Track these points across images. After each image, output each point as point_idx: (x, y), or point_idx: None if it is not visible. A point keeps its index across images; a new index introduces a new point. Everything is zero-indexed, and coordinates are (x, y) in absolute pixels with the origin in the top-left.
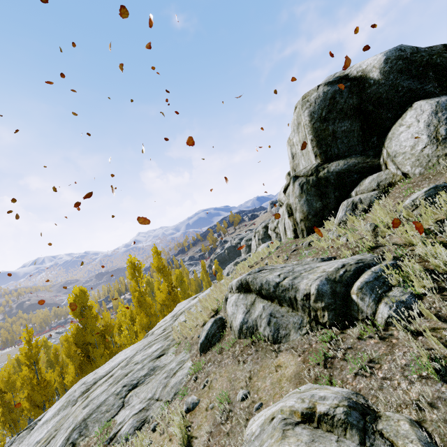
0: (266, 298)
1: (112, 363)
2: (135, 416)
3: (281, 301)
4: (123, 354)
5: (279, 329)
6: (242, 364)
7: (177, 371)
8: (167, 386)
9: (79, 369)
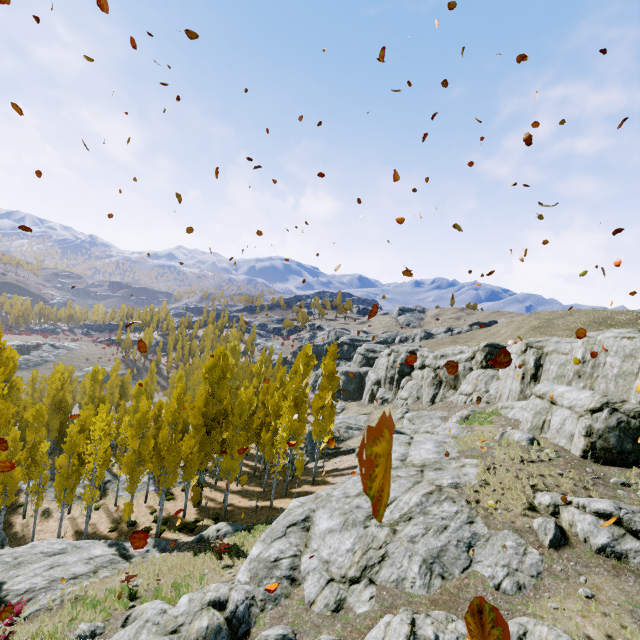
0: (639, 539)
1: None
2: (508, 578)
3: None
4: None
5: None
6: (624, 580)
7: (526, 552)
8: (524, 563)
9: (199, 445)
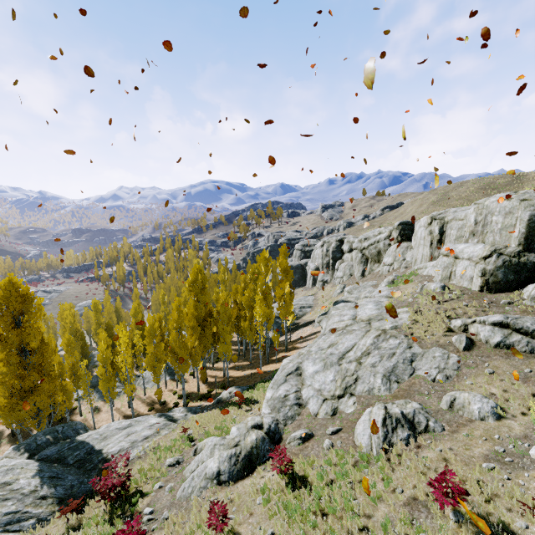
0: (520, 333)
1: (343, 344)
2: (439, 374)
3: (533, 337)
4: (346, 340)
5: (534, 349)
6: (512, 360)
7: (449, 357)
8: (449, 363)
9: (198, 340)
